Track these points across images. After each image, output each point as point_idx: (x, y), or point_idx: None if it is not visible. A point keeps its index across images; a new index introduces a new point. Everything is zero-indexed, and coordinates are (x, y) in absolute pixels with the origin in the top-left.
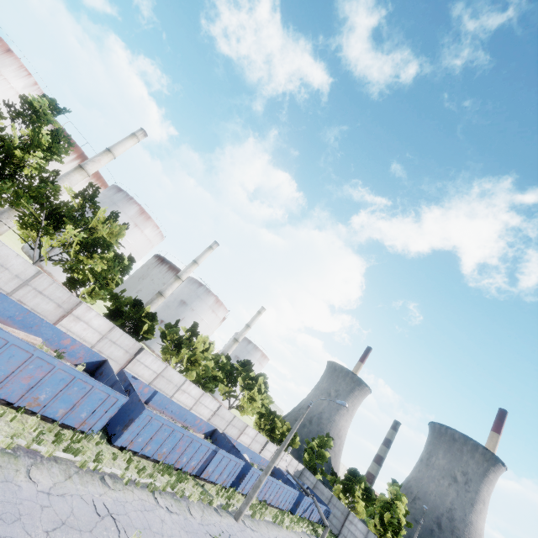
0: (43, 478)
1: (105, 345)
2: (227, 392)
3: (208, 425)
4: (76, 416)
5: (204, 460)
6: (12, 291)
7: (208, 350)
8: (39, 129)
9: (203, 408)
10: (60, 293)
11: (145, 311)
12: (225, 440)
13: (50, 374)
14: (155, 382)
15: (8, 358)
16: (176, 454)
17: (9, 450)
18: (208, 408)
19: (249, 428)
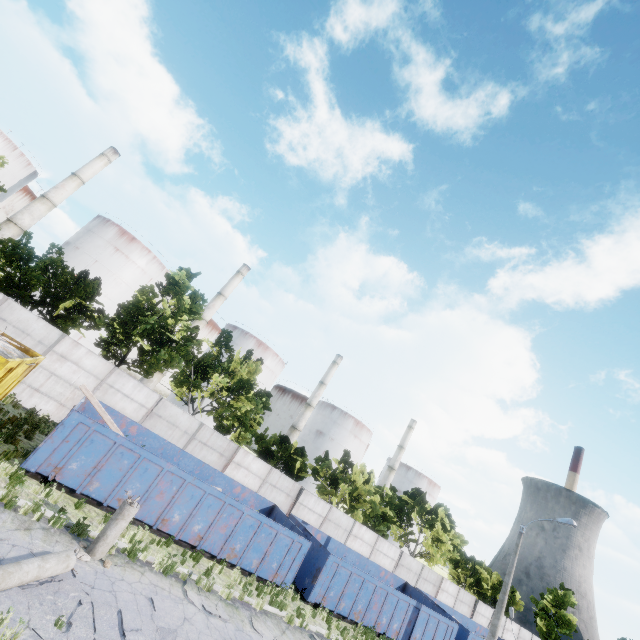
0: (264, 630)
1: (266, 490)
2: (403, 536)
3: (395, 578)
4: (268, 567)
5: (407, 621)
6: (183, 447)
7: (368, 482)
8: (182, 297)
9: (382, 557)
10: (221, 442)
11: (293, 447)
12: (422, 596)
13: (240, 521)
14: (322, 529)
15: (207, 508)
16: (373, 613)
17: (229, 601)
18: (388, 556)
19: (445, 581)
